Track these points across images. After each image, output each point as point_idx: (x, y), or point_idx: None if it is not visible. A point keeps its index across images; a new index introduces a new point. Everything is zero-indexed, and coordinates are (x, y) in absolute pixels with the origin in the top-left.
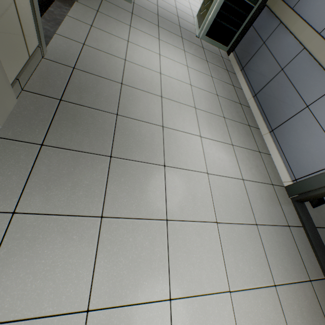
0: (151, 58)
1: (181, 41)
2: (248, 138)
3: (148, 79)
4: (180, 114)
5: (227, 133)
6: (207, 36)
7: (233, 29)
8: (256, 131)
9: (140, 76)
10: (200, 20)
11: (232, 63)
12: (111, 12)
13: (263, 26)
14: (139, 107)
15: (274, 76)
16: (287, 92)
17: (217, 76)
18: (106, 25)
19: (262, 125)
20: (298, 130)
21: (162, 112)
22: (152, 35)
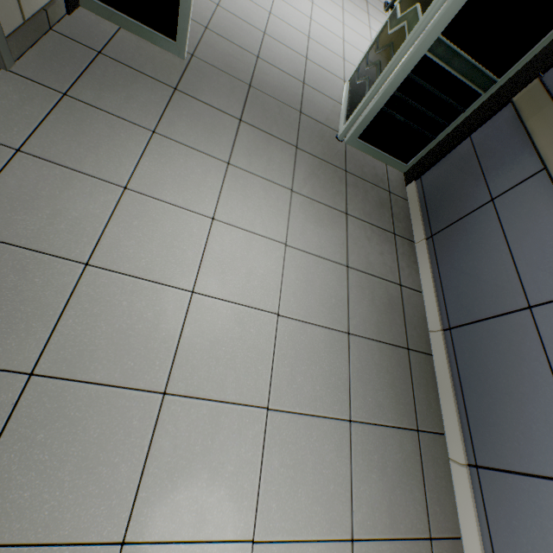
0: (179, 238)
1: (291, 160)
2: (405, 487)
3: (141, 329)
4: (208, 455)
5: (347, 490)
6: (362, 139)
7: (425, 132)
8: (433, 448)
9: (118, 322)
10: (352, 98)
11: (411, 207)
12: (110, 94)
13: (496, 153)
14: (59, 471)
15: (505, 311)
16: (535, 388)
17: (363, 262)
18: (72, 140)
19: (453, 428)
20: (552, 539)
21: (145, 467)
22: (210, 154)
